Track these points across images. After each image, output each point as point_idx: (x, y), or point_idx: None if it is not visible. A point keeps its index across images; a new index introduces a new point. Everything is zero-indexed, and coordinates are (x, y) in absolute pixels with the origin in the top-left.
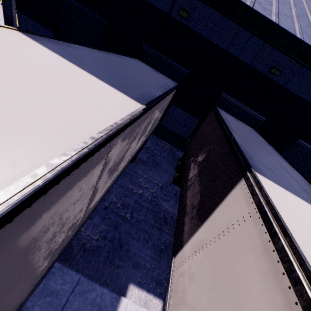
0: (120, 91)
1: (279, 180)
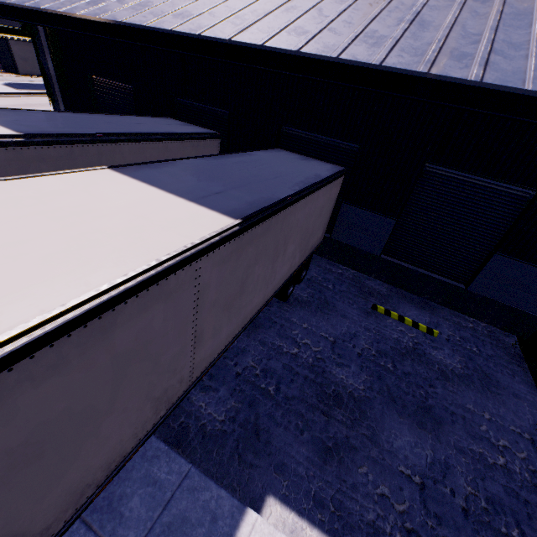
0: (11, 128)
1: (161, 180)
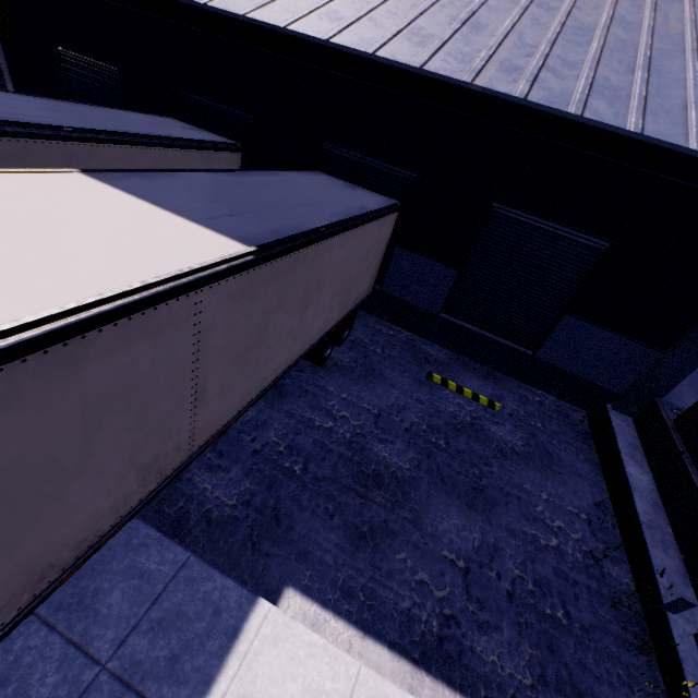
0: None
1: (154, 193)
